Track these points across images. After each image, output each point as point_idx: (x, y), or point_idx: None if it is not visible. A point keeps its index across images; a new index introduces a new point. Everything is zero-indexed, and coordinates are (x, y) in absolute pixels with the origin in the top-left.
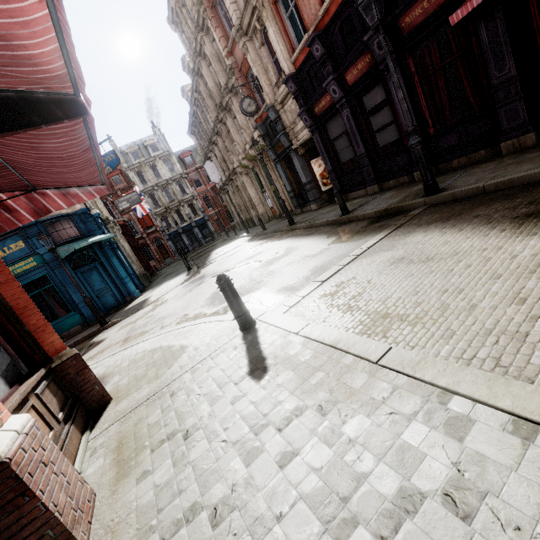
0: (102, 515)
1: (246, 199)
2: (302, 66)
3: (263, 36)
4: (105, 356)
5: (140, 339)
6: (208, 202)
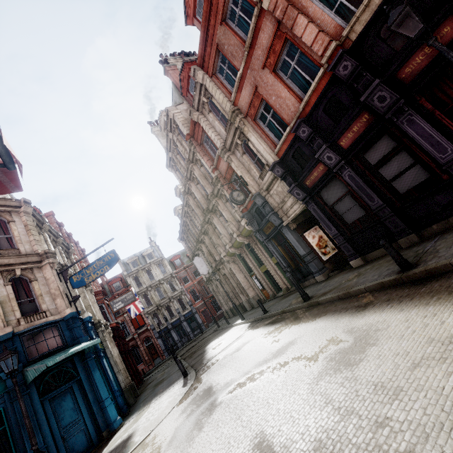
0: None
1: (235, 285)
2: (286, 153)
3: (243, 148)
4: None
5: None
6: (195, 295)
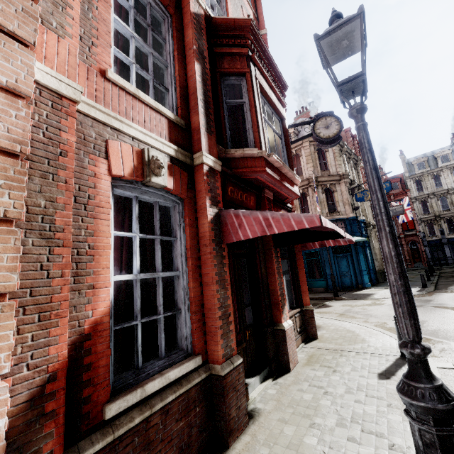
0: (297, 368)
1: None
2: None
3: None
4: (326, 316)
5: (348, 319)
6: None
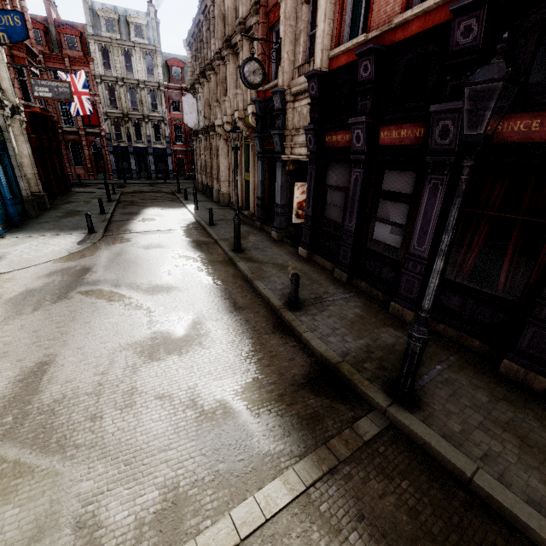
0: None
1: (215, 166)
2: (339, 71)
3: None
4: None
5: None
6: (179, 134)
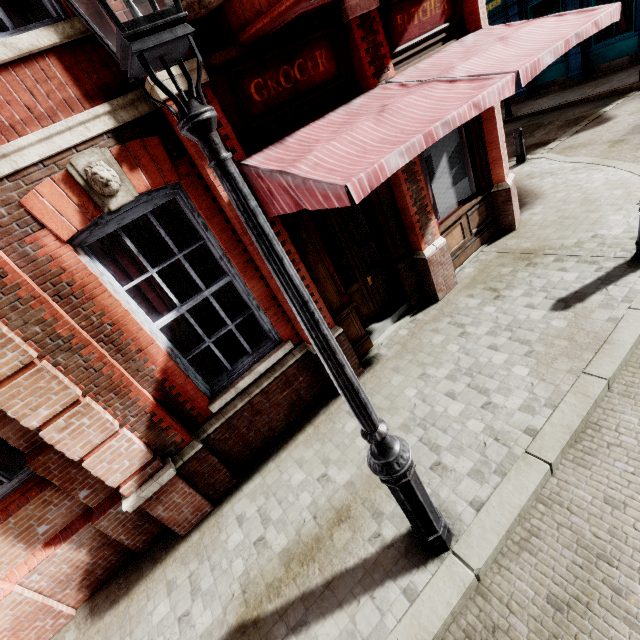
0: (451, 295)
1: None
2: None
3: None
4: (576, 158)
5: (617, 159)
6: None
